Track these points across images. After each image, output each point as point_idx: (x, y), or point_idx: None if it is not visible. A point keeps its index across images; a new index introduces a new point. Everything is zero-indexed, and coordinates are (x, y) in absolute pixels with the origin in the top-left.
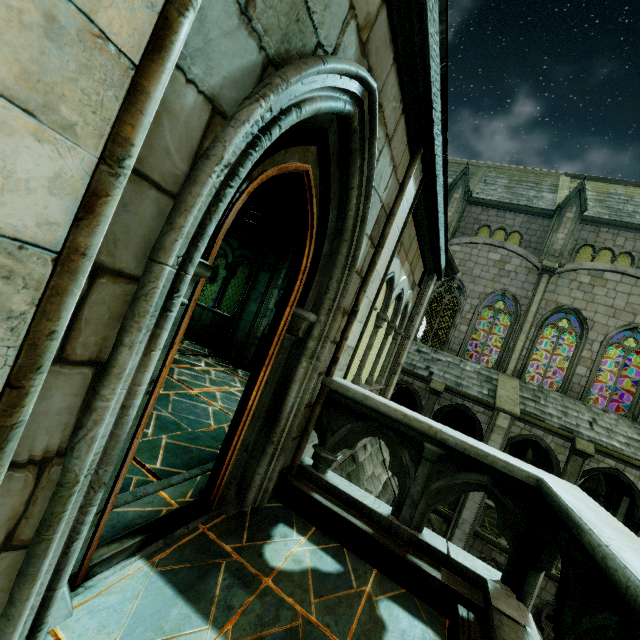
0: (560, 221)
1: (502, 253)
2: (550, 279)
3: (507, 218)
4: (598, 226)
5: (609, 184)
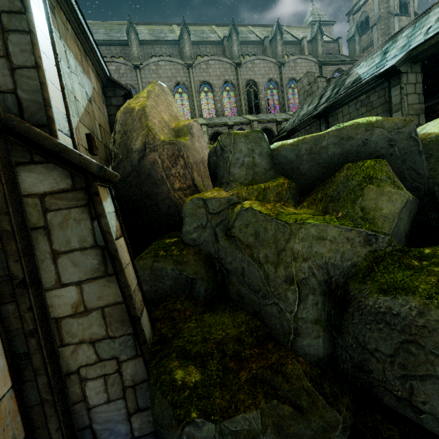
0: (131, 41)
1: (115, 65)
2: (140, 71)
3: (112, 50)
4: (152, 45)
5: (153, 26)
